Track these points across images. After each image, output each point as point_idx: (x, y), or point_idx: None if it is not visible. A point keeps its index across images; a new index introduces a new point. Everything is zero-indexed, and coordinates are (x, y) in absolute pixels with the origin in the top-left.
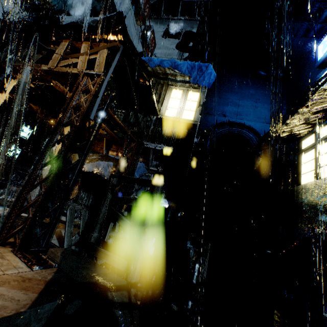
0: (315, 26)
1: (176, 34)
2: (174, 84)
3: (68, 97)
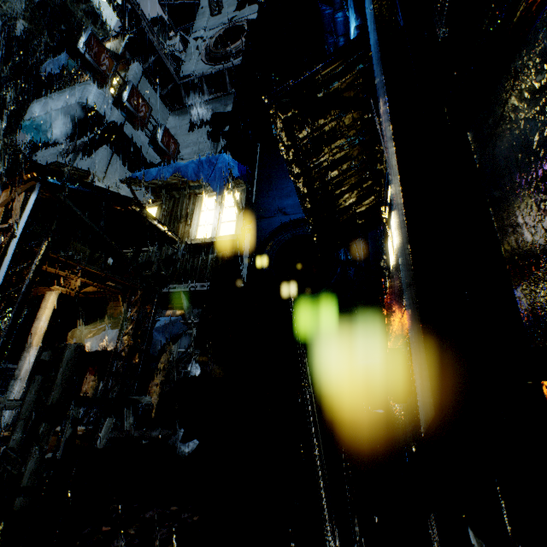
0: None
1: (205, 122)
2: (203, 190)
3: None
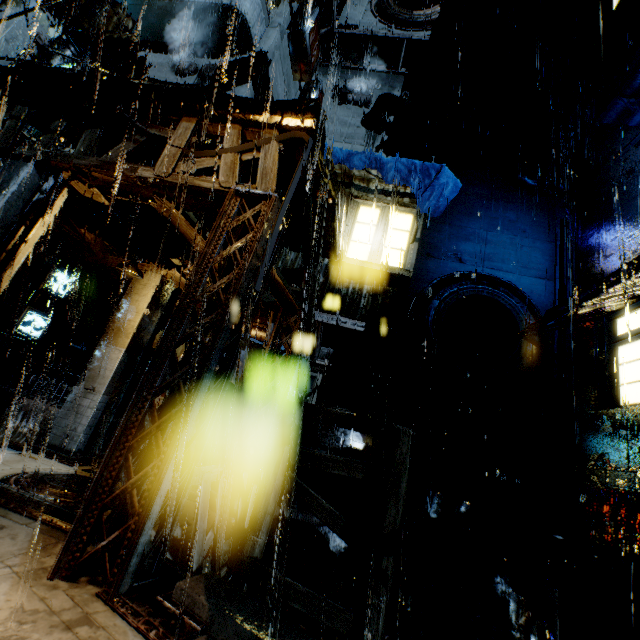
0: None
1: (362, 99)
2: (364, 195)
3: (179, 228)
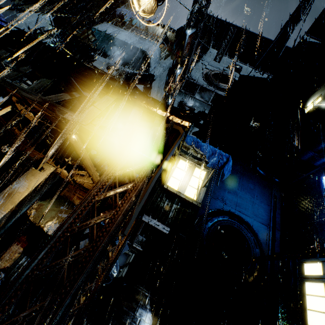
0: (321, 159)
1: (190, 109)
2: (183, 154)
3: (79, 152)
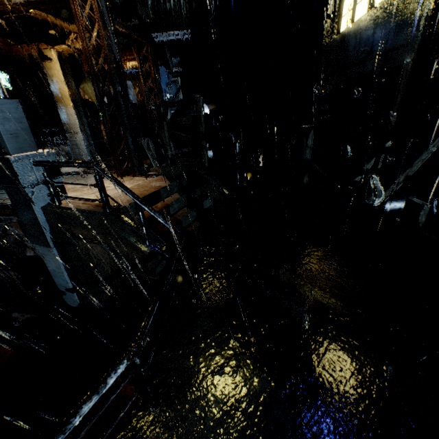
0: None
1: None
2: None
3: (52, 22)
